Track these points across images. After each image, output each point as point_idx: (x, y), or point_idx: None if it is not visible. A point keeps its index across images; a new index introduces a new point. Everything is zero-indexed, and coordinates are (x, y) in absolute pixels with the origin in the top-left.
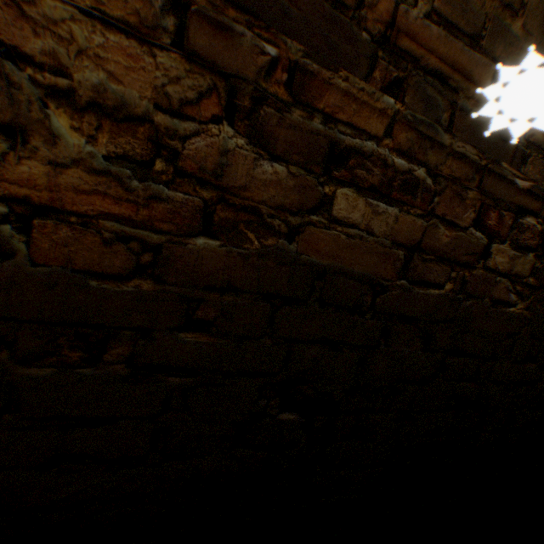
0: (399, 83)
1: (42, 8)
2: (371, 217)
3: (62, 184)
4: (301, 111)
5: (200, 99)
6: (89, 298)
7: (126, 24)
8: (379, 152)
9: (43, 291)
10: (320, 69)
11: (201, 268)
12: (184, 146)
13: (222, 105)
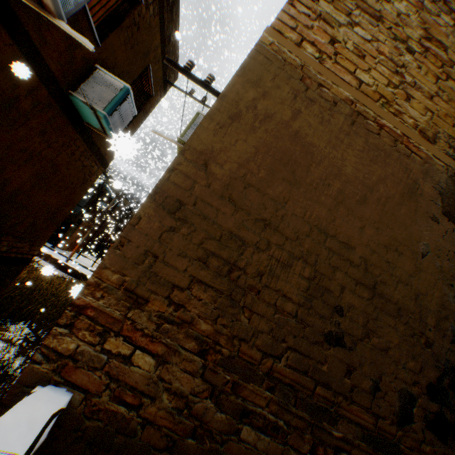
0: (273, 386)
1: (172, 368)
2: (257, 439)
3: (158, 413)
4: (234, 395)
5: (203, 390)
6: (149, 454)
7: (190, 370)
8: (263, 411)
9: (138, 449)
10: (243, 382)
11: (187, 450)
12: (194, 404)
13: (209, 392)
